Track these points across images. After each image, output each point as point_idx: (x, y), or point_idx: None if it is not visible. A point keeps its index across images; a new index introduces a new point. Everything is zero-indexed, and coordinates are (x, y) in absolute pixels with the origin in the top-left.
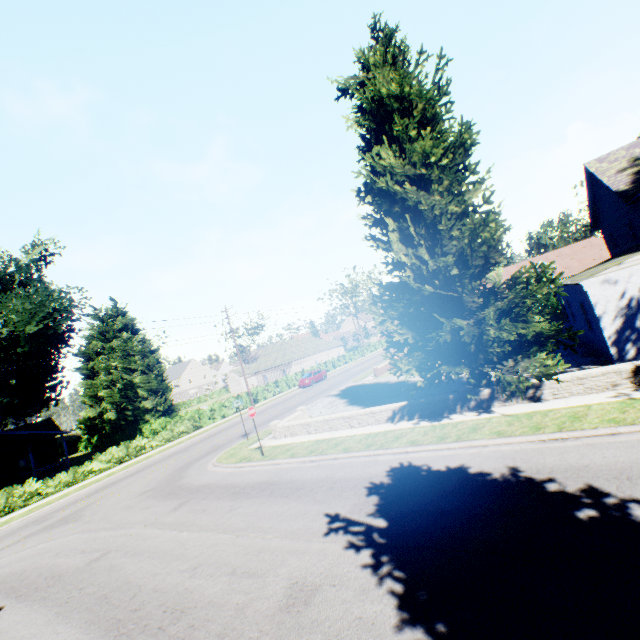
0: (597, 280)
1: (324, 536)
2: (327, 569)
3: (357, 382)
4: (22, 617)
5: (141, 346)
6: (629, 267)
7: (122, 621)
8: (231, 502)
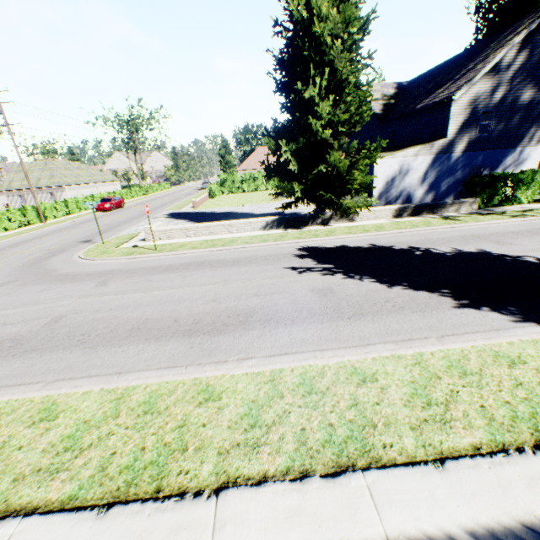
0: (380, 162)
1: (300, 274)
2: (325, 283)
3: (177, 211)
4: (26, 364)
5: None
6: (395, 158)
7: (194, 329)
8: (176, 274)
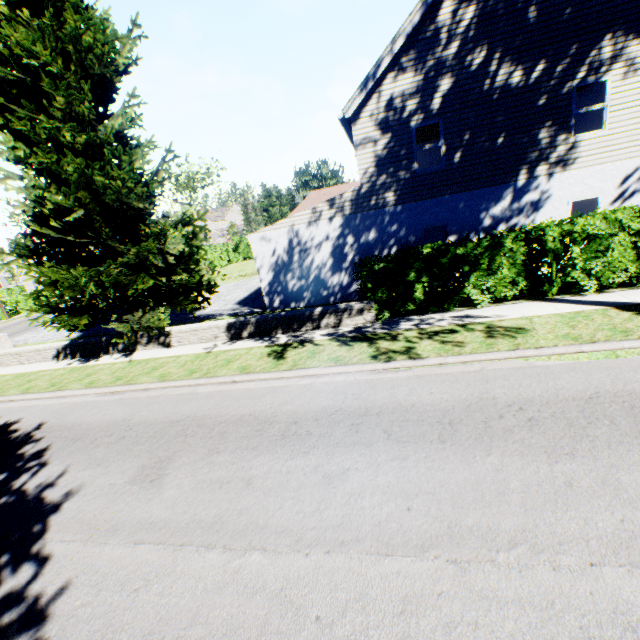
0: (258, 236)
1: None
2: None
3: None
4: None
5: None
6: (280, 229)
7: None
8: None
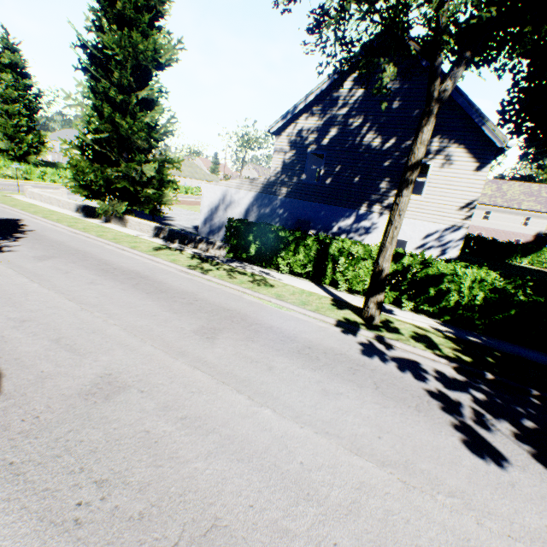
0: (207, 186)
1: None
2: None
3: None
4: None
5: (4, 91)
6: (219, 186)
7: None
8: None
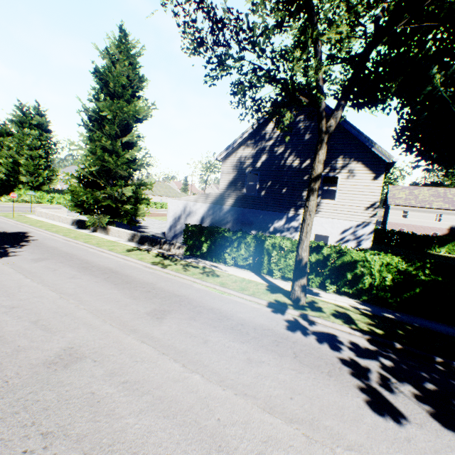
0: (172, 201)
1: None
2: None
3: None
4: None
5: (31, 142)
6: (181, 200)
7: None
8: None
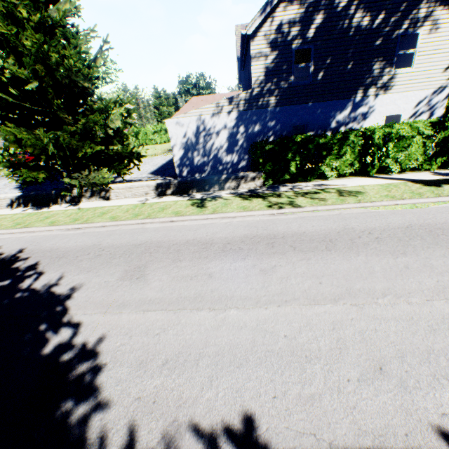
0: (174, 121)
1: None
2: None
3: None
4: None
5: None
6: (190, 117)
7: None
8: None
